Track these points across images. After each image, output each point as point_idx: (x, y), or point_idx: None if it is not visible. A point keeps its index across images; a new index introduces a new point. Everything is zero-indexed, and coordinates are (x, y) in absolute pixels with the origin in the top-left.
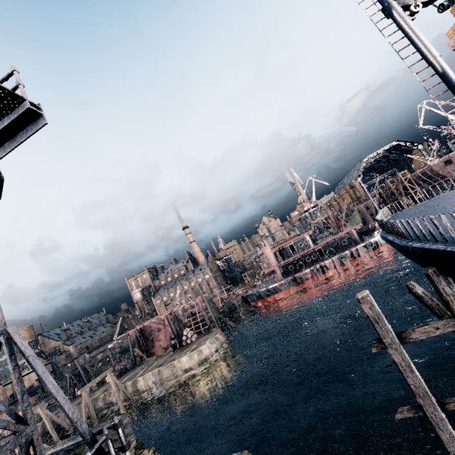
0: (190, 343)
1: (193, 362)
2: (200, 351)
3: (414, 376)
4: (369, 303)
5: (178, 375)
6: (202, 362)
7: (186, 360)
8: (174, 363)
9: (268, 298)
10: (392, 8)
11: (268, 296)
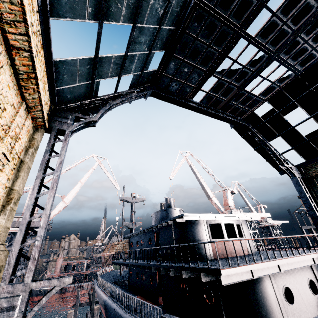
0: None
1: None
2: None
3: (76, 316)
4: (79, 292)
5: None
6: None
7: None
8: None
9: (36, 297)
10: (122, 226)
11: (37, 295)
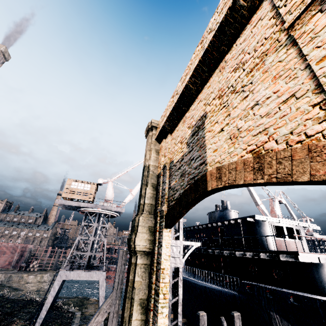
0: (32, 271)
1: (35, 280)
2: (42, 276)
3: None
4: None
5: (21, 283)
6: (39, 283)
7: (32, 277)
8: (24, 276)
9: None
10: None
11: None
